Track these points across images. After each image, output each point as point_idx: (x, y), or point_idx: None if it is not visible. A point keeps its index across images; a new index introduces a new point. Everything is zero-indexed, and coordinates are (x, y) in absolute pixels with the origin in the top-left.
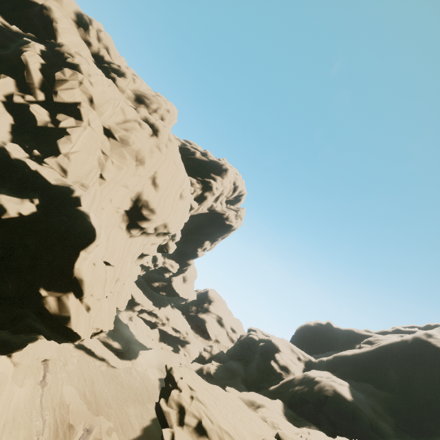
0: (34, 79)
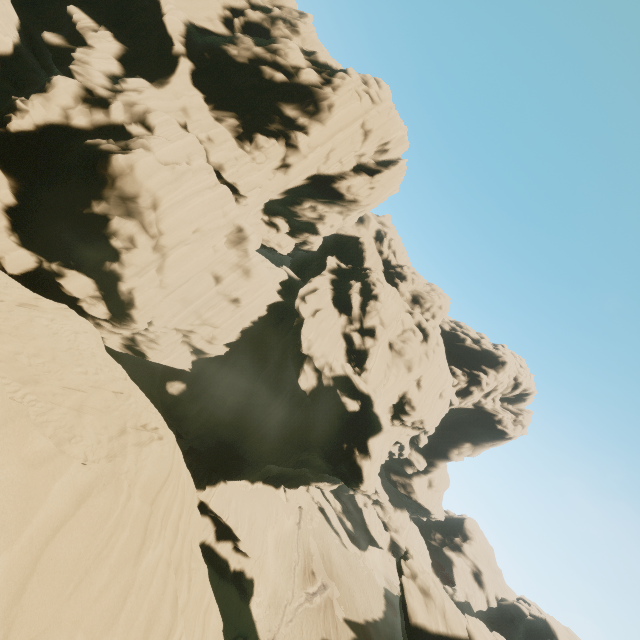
0: (356, 314)
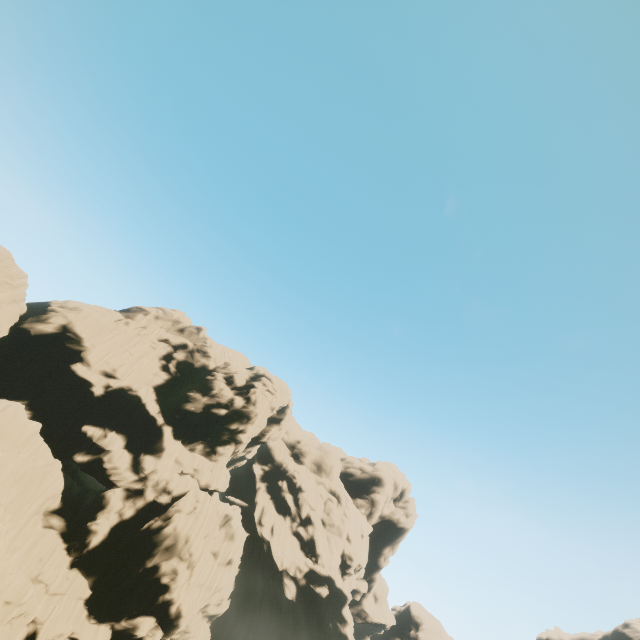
0: (295, 512)
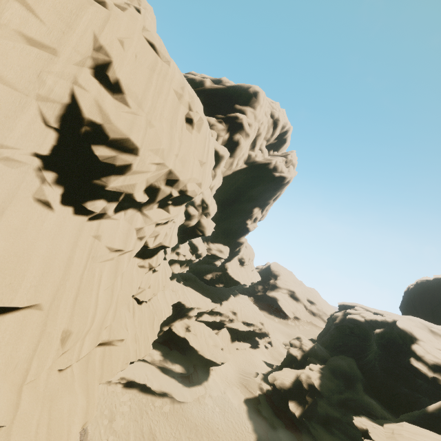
0: None
